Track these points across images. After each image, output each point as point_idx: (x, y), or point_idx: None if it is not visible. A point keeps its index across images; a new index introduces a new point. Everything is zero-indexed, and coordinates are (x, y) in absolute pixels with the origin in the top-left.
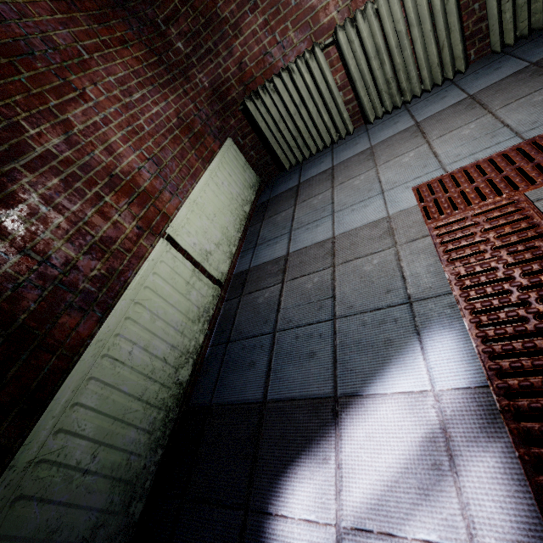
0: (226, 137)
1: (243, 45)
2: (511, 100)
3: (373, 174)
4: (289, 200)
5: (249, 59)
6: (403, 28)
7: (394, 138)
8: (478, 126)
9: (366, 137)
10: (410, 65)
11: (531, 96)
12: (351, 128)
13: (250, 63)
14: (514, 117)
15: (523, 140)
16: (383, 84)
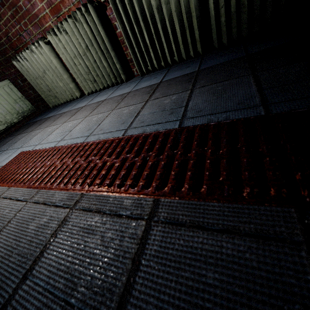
0: (4, 79)
1: (6, 25)
2: (96, 113)
3: (39, 132)
4: (24, 129)
5: (12, 35)
6: (82, 45)
7: (72, 111)
8: (73, 124)
9: (77, 103)
10: (95, 68)
11: (97, 115)
12: (78, 94)
13: (13, 38)
14: (78, 126)
15: (54, 146)
16: (85, 74)
